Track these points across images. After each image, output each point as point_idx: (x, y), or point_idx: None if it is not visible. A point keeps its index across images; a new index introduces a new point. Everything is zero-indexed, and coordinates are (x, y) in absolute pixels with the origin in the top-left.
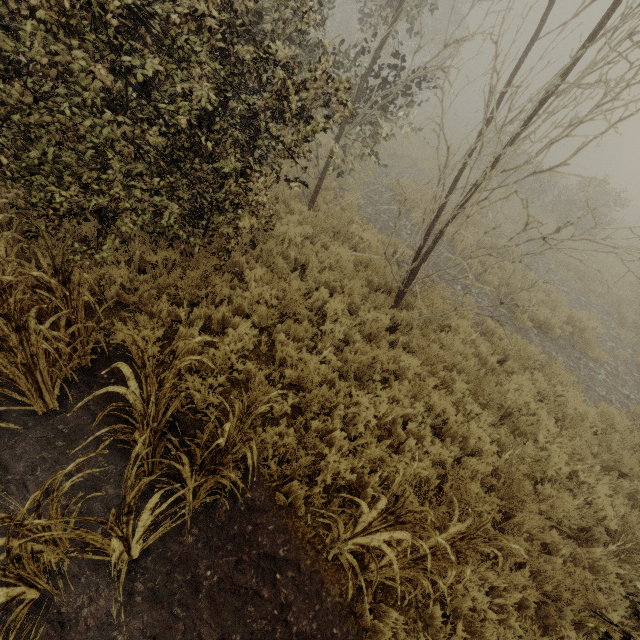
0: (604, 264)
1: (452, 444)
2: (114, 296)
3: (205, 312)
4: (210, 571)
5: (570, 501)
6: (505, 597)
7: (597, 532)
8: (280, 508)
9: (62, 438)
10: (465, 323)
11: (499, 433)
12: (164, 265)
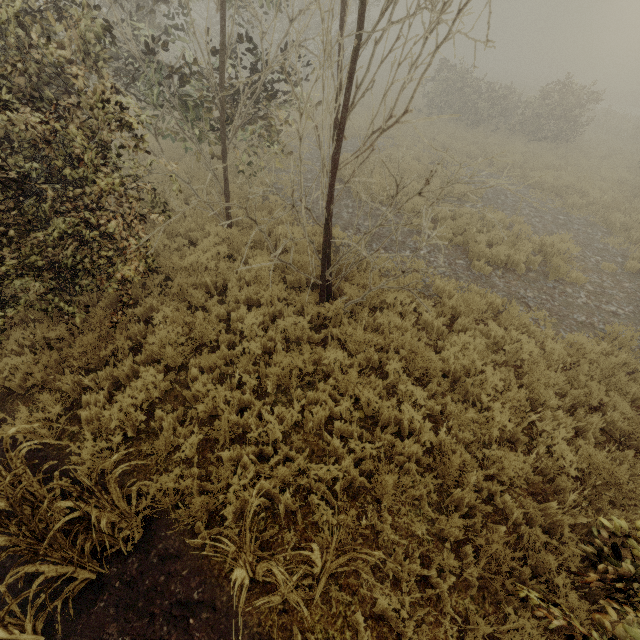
0: (587, 170)
1: (386, 431)
2: (22, 383)
3: (113, 371)
4: (120, 633)
5: (521, 458)
6: (441, 584)
7: (561, 482)
8: (195, 550)
9: None
10: (401, 294)
11: (446, 402)
12: (68, 336)
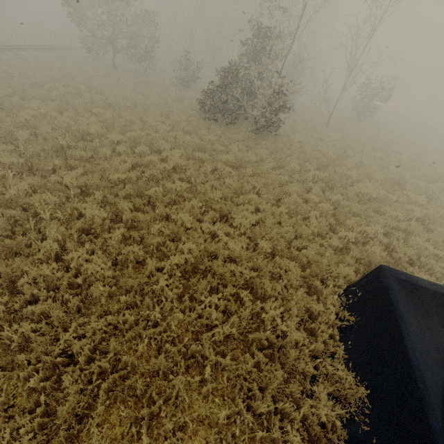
0: None
1: None
2: None
3: None
4: None
5: None
6: None
7: None
8: None
9: None
10: None
11: None
12: None
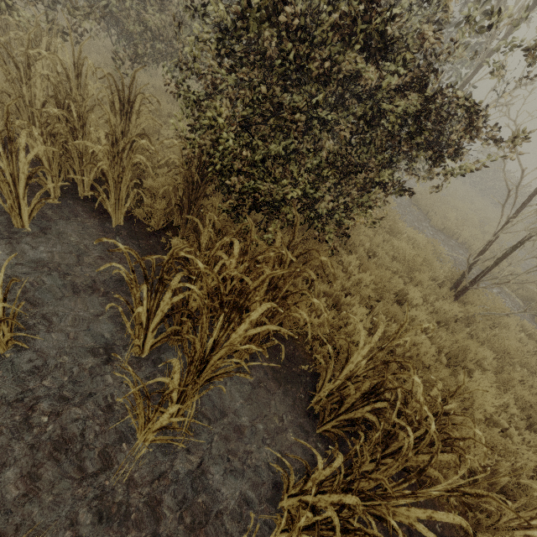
0: None
1: None
2: None
3: (322, 289)
4: None
5: None
6: None
7: None
8: (423, 482)
9: (250, 388)
10: (515, 322)
11: None
12: None
